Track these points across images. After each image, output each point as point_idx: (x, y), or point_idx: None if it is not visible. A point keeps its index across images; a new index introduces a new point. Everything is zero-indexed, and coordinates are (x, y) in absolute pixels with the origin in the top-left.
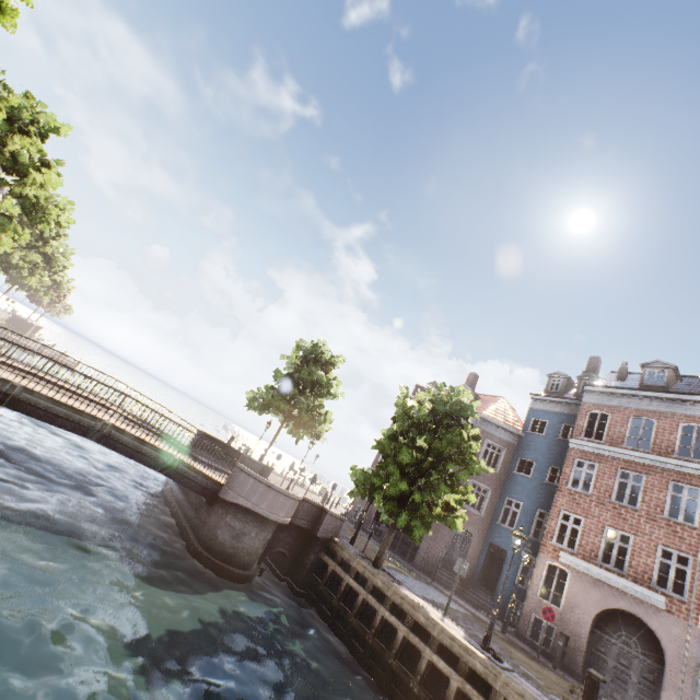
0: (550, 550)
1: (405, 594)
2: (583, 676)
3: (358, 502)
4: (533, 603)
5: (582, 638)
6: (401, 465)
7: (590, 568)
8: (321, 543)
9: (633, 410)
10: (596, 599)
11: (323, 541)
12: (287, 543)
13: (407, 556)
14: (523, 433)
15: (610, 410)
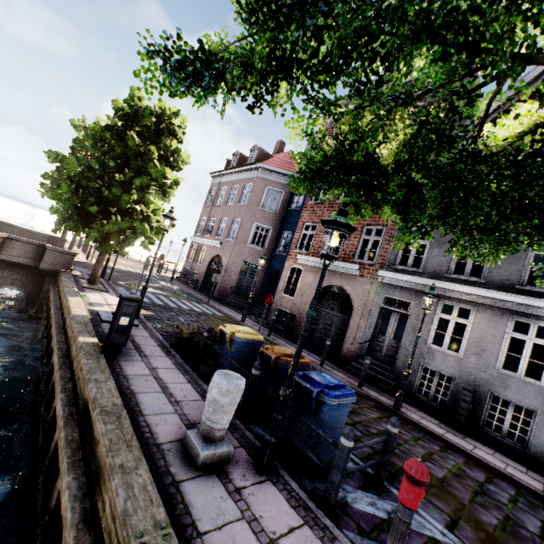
0: (293, 257)
1: (69, 290)
2: None
3: (185, 265)
4: (278, 299)
5: (304, 313)
6: (76, 181)
7: (314, 260)
8: (48, 275)
9: None
10: (316, 283)
11: (51, 274)
12: (16, 280)
13: (212, 293)
14: (298, 174)
15: None
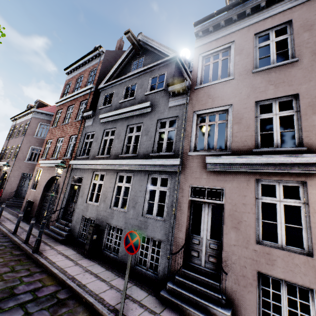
0: (39, 163)
1: None
2: (38, 218)
3: None
4: (28, 193)
5: (38, 199)
6: None
7: (45, 162)
8: None
9: (79, 74)
10: (47, 177)
11: None
12: None
13: None
14: None
15: (72, 79)
